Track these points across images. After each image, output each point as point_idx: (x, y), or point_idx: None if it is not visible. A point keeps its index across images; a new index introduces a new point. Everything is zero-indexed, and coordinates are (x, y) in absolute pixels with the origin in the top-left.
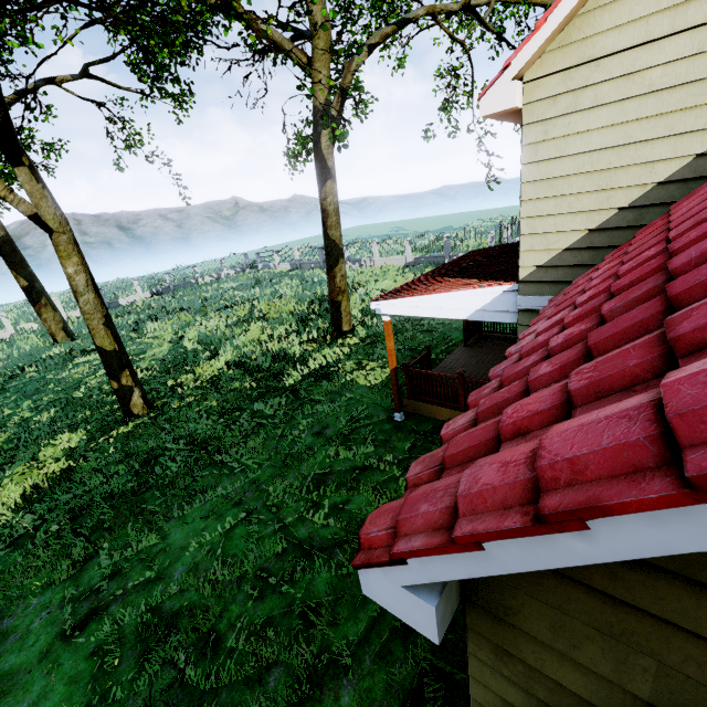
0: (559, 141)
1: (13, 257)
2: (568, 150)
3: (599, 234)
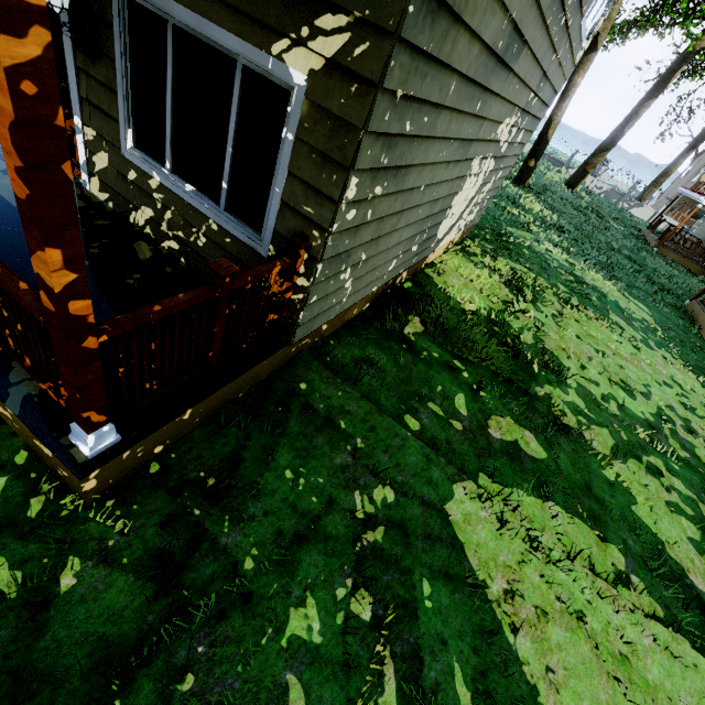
0: None
1: None
2: None
3: None
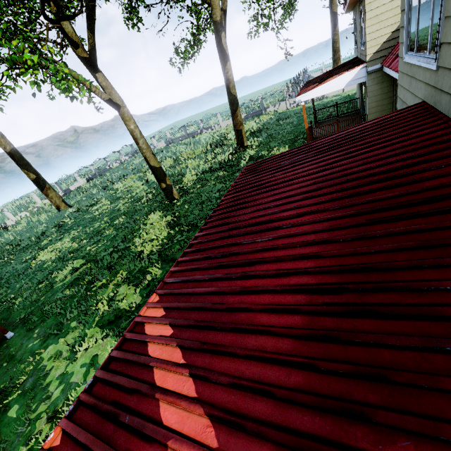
0: (379, 0)
1: (23, 161)
2: (383, 3)
3: (396, 32)
